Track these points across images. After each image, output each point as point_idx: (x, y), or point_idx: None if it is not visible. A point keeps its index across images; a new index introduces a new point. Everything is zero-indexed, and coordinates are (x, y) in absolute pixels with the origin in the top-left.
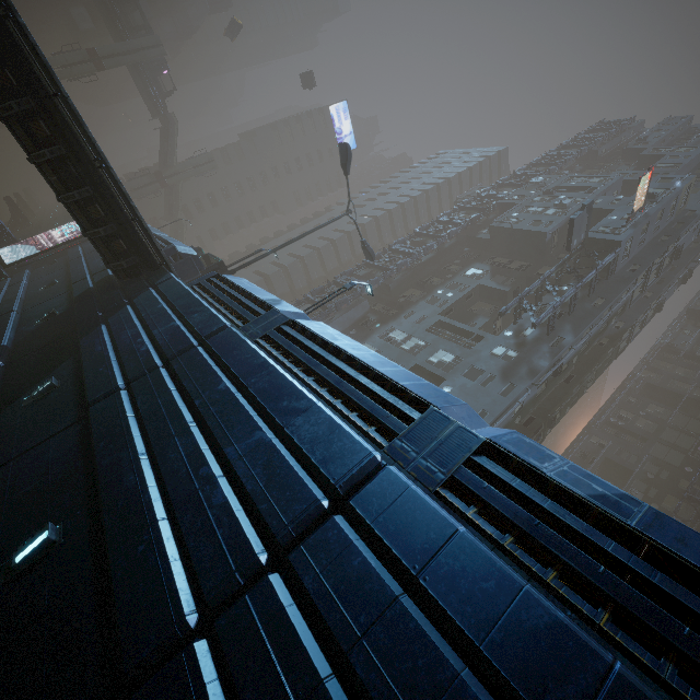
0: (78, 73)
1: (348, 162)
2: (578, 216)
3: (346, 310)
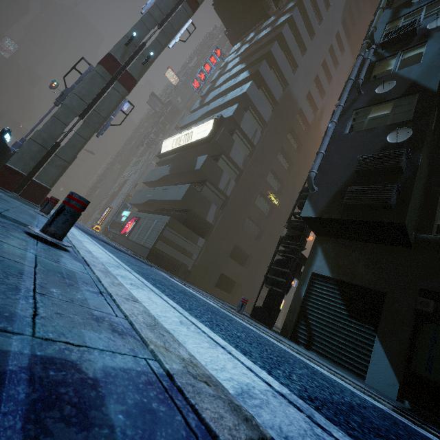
0: None
1: None
2: (148, 100)
3: (109, 176)
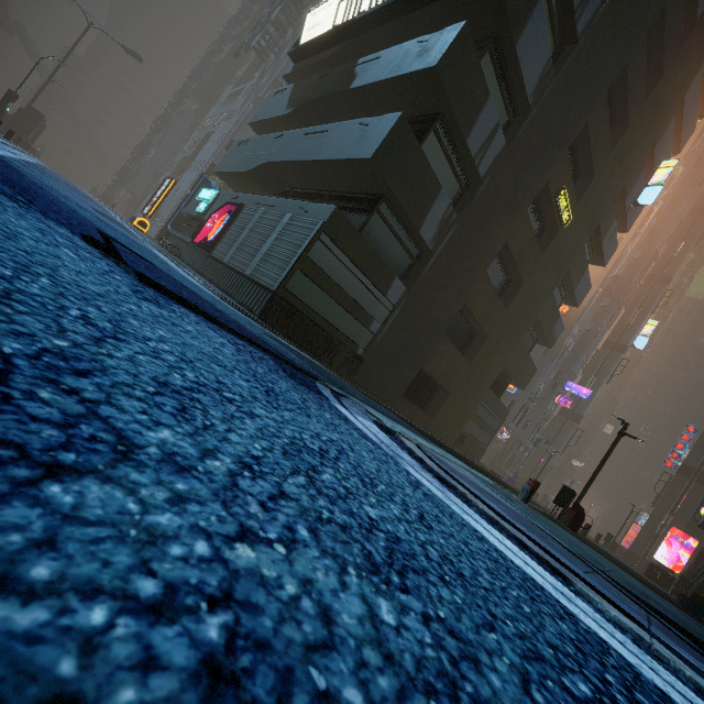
0: None
1: None
2: None
3: (175, 123)
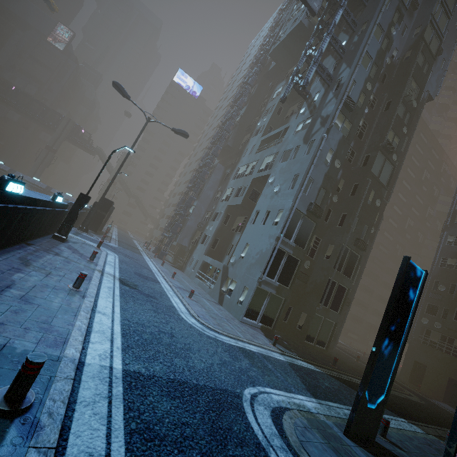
0: (48, 161)
1: (123, 91)
2: None
3: (209, 178)
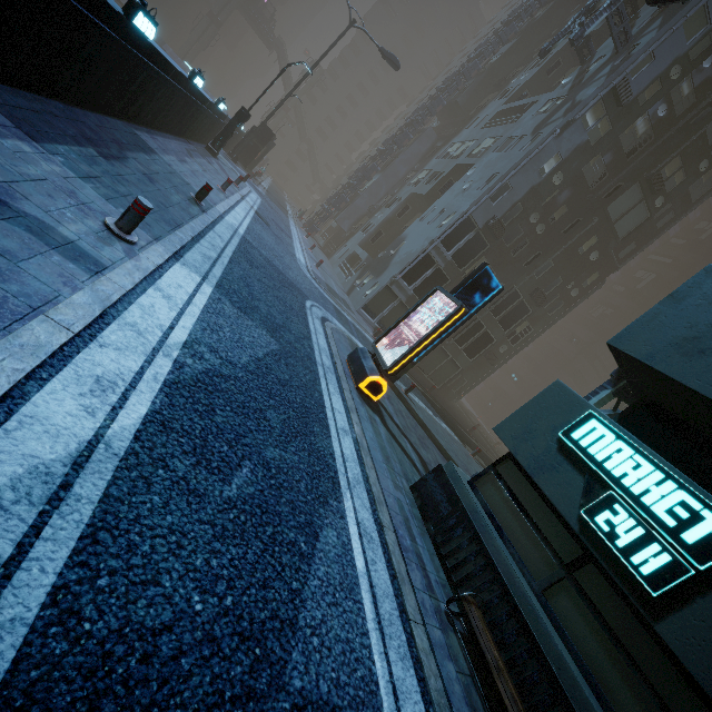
0: (207, 40)
1: None
2: None
3: (409, 146)
